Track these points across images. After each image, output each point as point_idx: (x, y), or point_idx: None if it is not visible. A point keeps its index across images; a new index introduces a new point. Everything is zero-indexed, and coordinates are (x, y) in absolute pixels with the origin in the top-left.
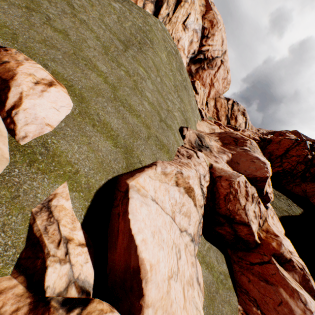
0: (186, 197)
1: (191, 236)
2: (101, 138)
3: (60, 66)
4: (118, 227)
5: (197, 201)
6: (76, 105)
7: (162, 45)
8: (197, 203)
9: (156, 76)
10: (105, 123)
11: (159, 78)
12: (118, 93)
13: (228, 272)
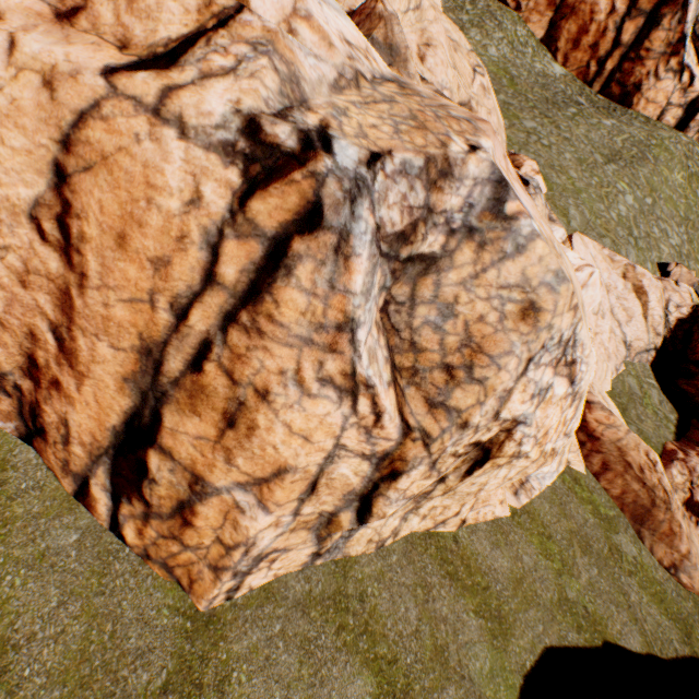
0: (632, 297)
1: (624, 337)
2: (558, 213)
3: (541, 167)
4: None
5: (649, 316)
6: (547, 190)
7: (678, 163)
8: (649, 319)
9: (644, 196)
10: (564, 208)
11: (650, 200)
12: (582, 195)
13: (675, 424)
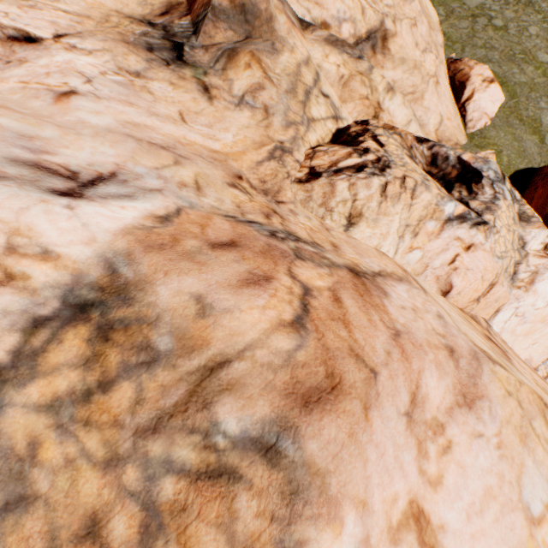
0: None
1: None
2: (526, 131)
3: (496, 66)
4: (533, 196)
5: None
6: (507, 100)
7: None
8: None
9: None
10: (533, 119)
11: None
12: None
13: None
